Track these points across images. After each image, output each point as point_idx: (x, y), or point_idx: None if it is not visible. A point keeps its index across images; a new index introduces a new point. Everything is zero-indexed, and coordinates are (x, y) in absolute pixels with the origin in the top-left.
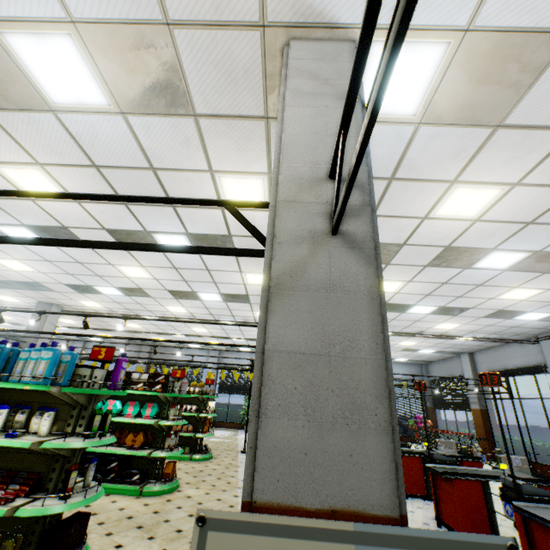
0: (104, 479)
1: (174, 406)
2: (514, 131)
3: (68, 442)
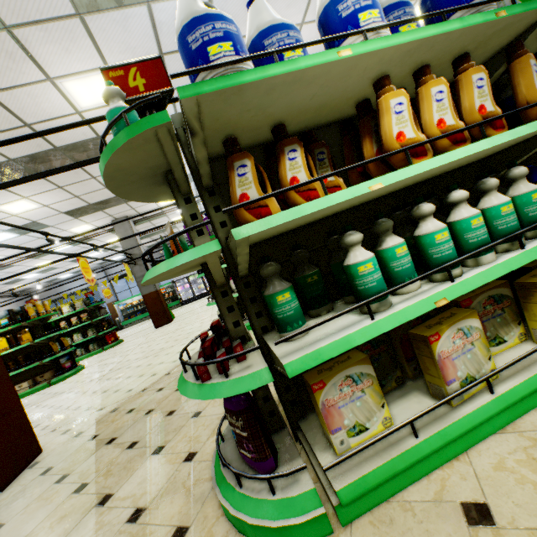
0: None
1: None
2: None
3: None
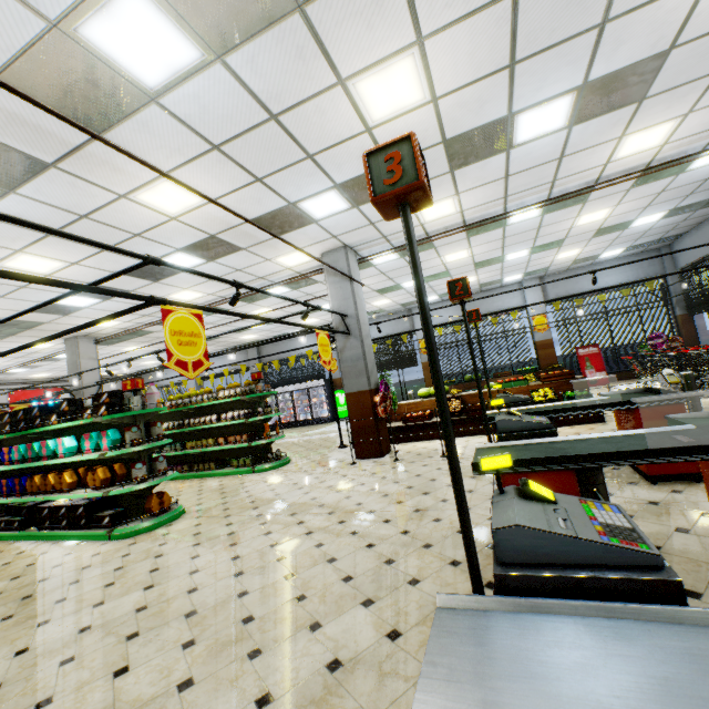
0: (78, 526)
1: (127, 430)
2: None
3: None
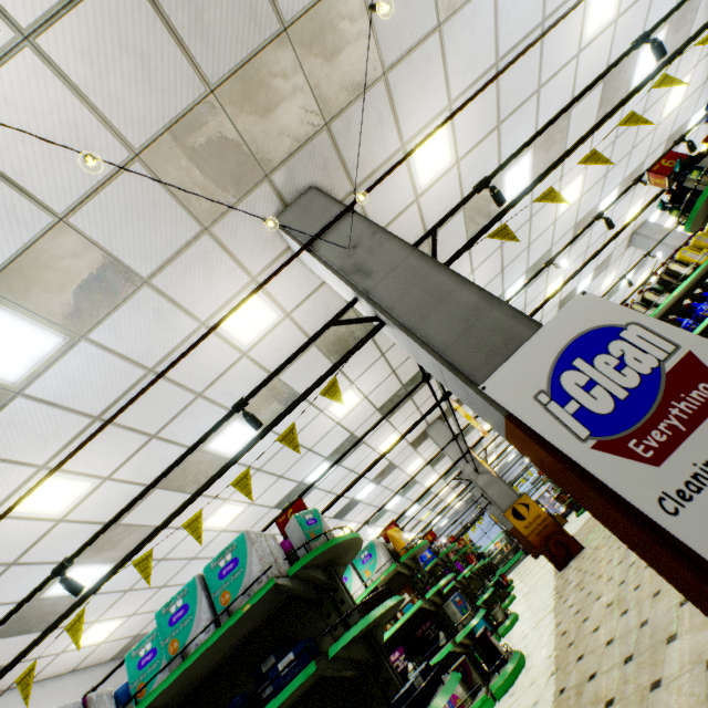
0: None
1: None
2: None
3: None
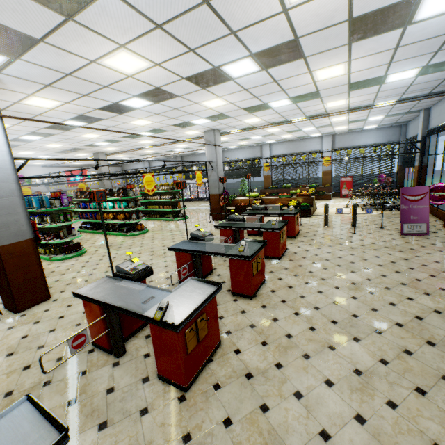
0: (116, 231)
1: (129, 203)
2: (52, 37)
3: (51, 225)
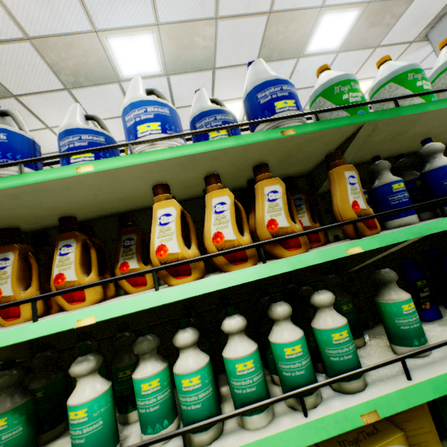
0: None
1: None
2: None
3: None
